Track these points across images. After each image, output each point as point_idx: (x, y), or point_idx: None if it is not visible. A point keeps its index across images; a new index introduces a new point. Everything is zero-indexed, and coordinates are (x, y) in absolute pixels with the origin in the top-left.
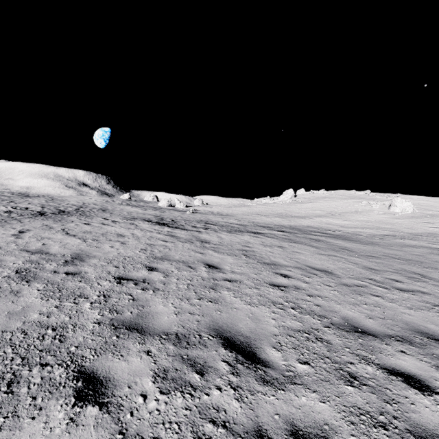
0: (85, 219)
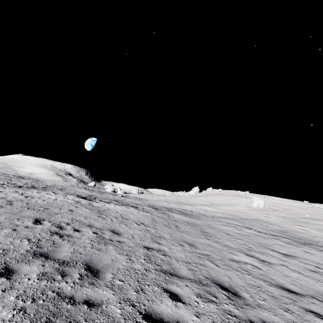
0: (41, 191)
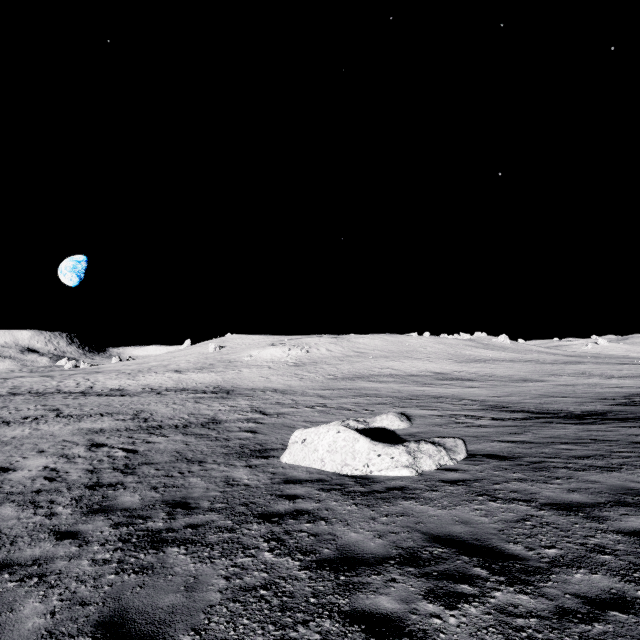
0: None
